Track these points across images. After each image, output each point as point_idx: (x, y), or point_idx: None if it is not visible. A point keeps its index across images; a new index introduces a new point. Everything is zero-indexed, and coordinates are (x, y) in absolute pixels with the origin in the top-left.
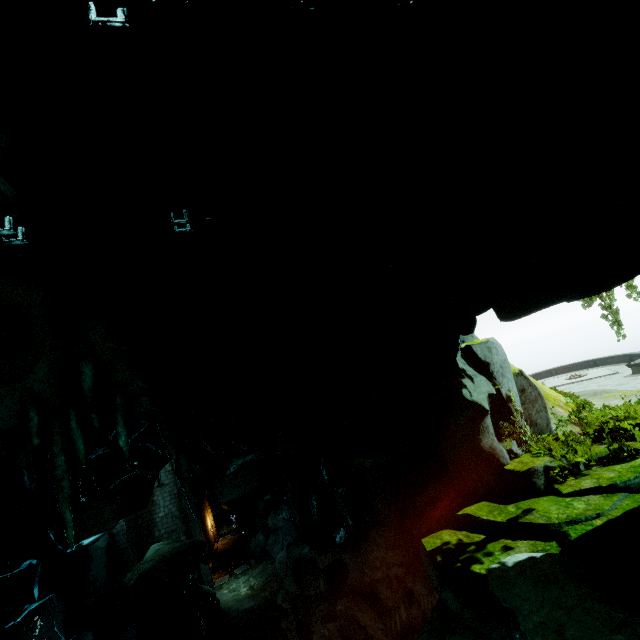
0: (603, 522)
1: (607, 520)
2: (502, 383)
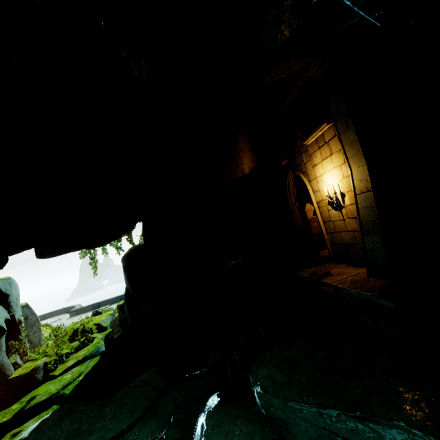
0: (84, 376)
1: (86, 374)
2: (16, 310)
